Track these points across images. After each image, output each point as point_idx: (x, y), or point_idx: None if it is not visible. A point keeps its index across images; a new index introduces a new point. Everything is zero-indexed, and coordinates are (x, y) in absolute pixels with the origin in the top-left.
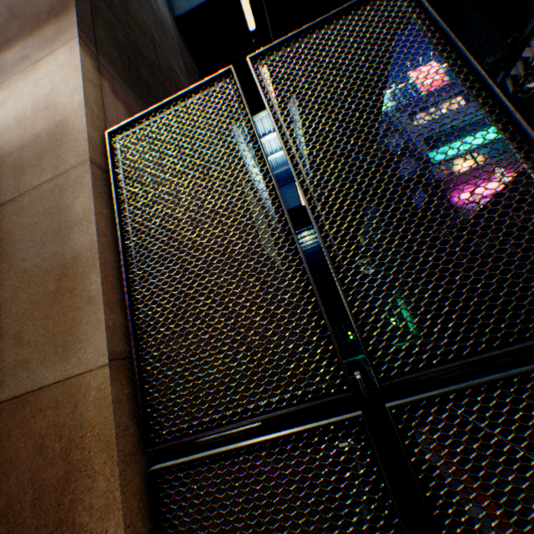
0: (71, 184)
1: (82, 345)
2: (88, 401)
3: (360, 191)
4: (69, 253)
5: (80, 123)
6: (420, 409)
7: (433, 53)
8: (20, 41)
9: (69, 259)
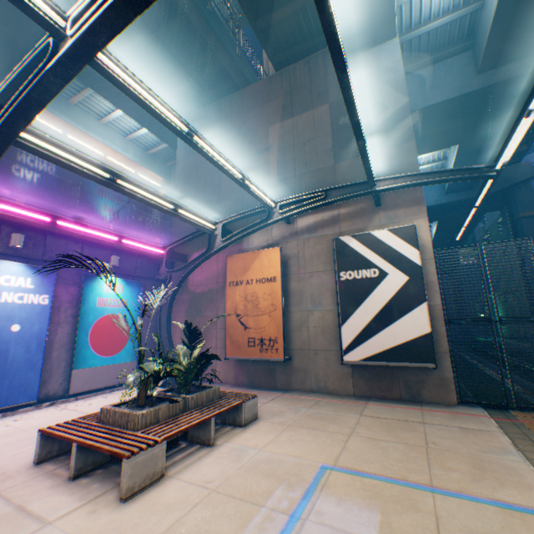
0: (427, 263)
1: (433, 299)
2: (435, 309)
3: (489, 202)
4: (428, 280)
5: (429, 247)
6: (502, 323)
7: (529, 260)
8: (401, 208)
9: (428, 281)
